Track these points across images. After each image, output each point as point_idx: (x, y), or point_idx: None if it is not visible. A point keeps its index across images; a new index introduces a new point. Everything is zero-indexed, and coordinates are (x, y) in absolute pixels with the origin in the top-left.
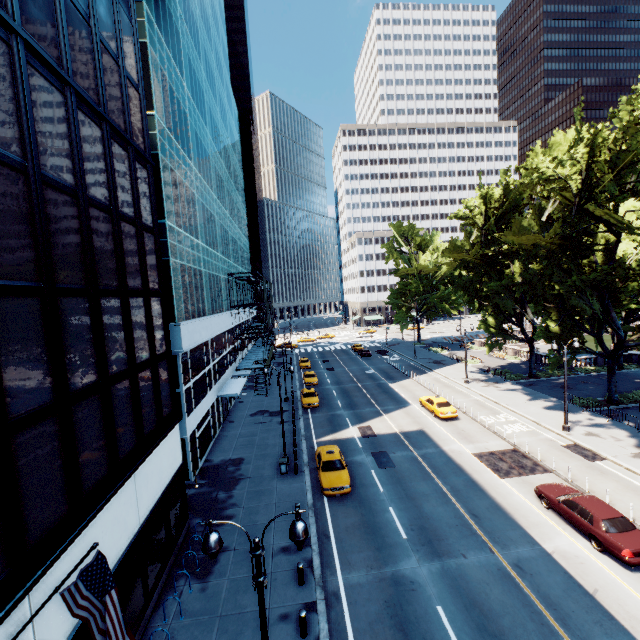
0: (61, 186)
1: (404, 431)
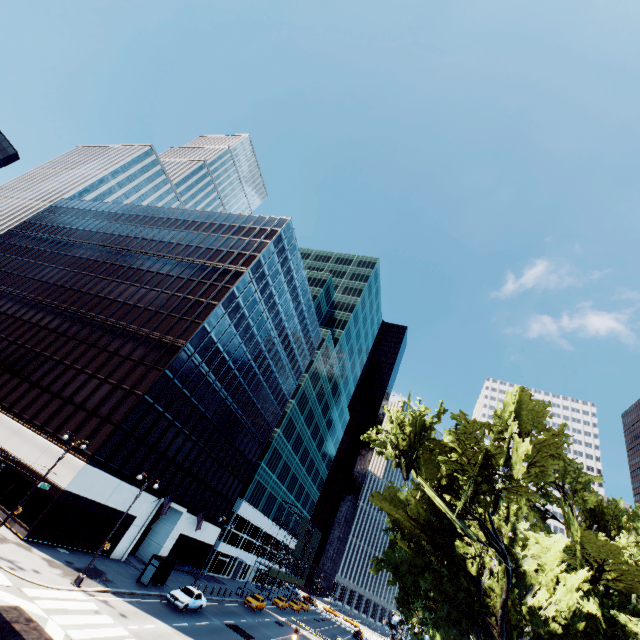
0: (240, 451)
1: (305, 635)
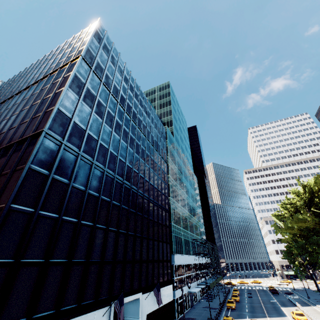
0: (156, 221)
1: None
